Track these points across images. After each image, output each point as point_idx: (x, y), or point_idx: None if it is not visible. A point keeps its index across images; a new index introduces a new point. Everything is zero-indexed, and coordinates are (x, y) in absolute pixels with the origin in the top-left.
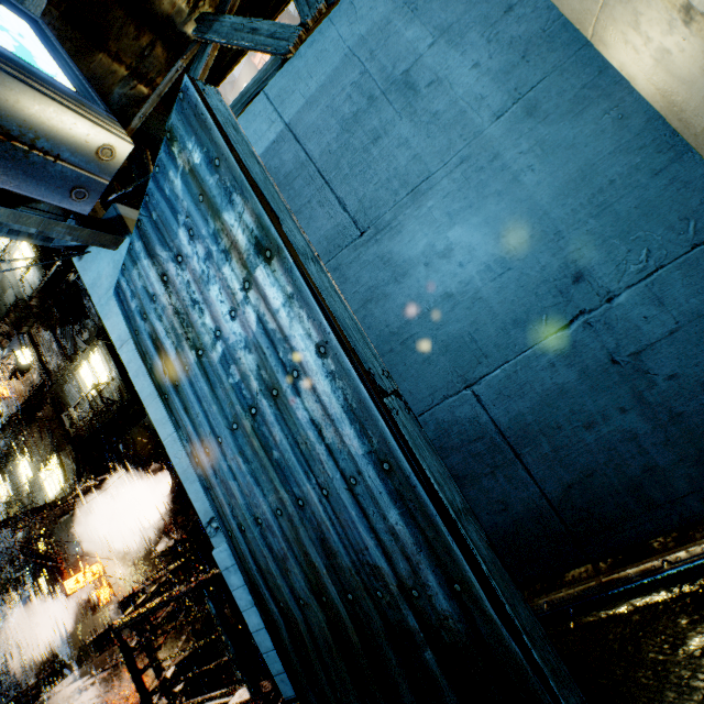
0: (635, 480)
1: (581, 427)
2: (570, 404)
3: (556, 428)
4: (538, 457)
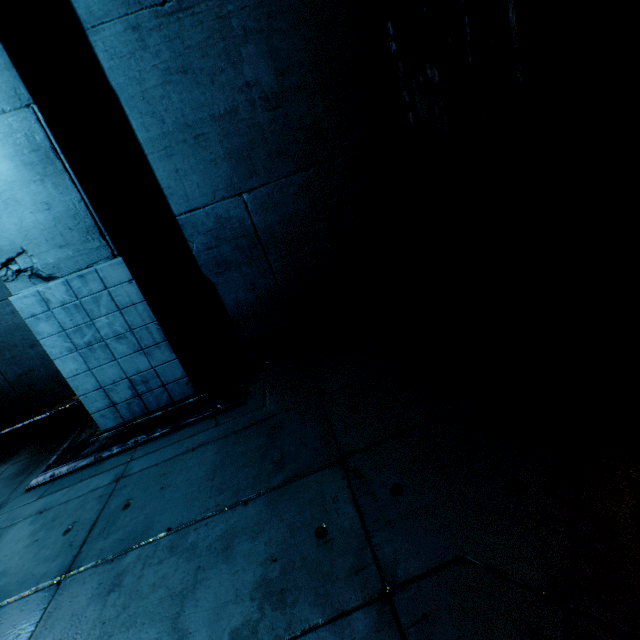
0: (55, 373)
1: (29, 347)
2: (23, 334)
3: (15, 346)
4: (4, 360)
